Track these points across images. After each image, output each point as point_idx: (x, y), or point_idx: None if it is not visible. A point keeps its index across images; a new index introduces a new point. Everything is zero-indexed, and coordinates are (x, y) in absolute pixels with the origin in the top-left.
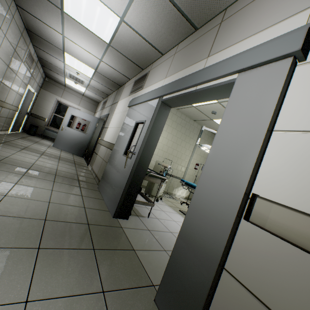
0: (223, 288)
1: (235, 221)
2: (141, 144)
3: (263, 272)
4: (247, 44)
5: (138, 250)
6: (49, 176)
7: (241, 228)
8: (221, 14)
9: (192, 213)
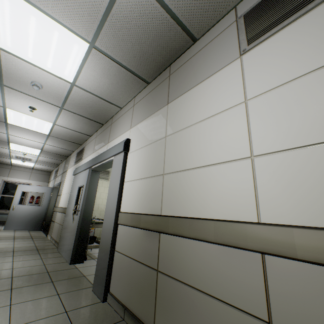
0: (115, 259)
1: (114, 226)
2: (82, 202)
3: (123, 242)
4: (118, 140)
5: (88, 275)
6: (7, 253)
7: (118, 229)
8: (111, 119)
9: (103, 232)
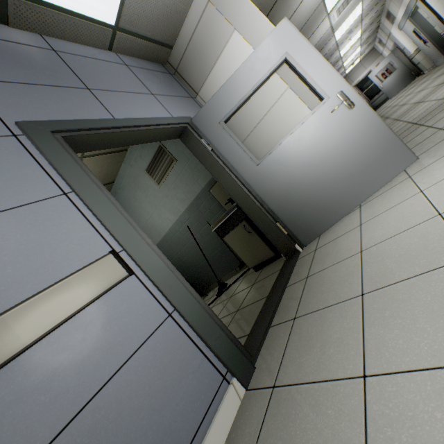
0: None
1: None
2: (423, 36)
3: None
4: None
5: None
6: (409, 90)
7: None
8: None
9: None
